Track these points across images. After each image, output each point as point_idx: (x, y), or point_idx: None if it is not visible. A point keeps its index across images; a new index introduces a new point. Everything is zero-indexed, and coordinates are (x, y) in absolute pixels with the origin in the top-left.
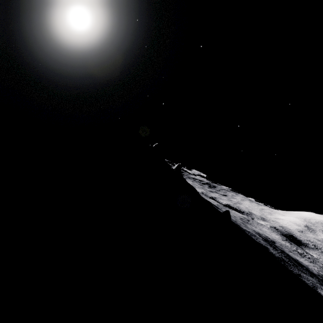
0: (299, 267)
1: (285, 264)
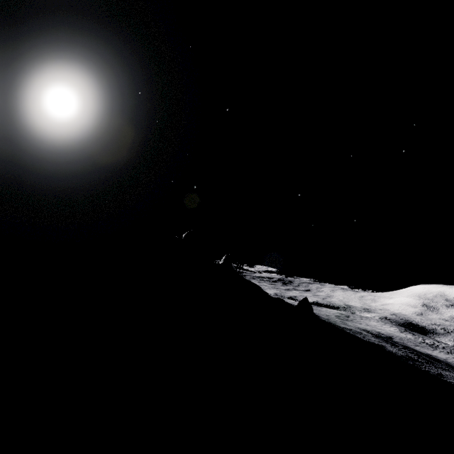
0: (436, 363)
1: (415, 364)
